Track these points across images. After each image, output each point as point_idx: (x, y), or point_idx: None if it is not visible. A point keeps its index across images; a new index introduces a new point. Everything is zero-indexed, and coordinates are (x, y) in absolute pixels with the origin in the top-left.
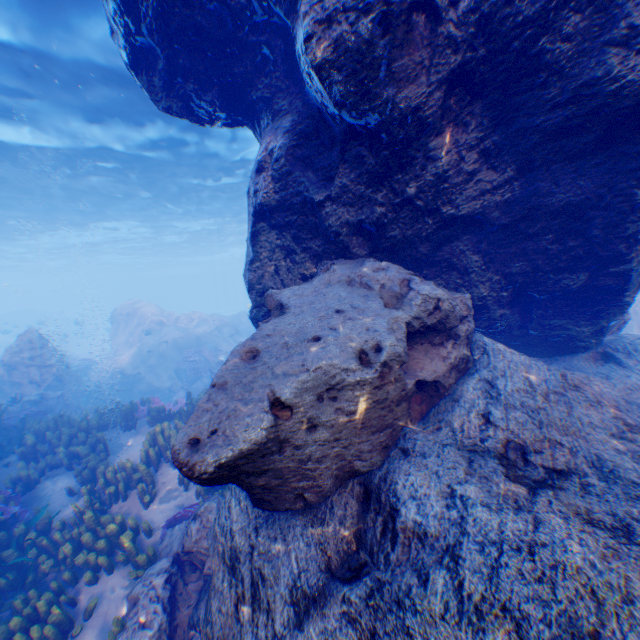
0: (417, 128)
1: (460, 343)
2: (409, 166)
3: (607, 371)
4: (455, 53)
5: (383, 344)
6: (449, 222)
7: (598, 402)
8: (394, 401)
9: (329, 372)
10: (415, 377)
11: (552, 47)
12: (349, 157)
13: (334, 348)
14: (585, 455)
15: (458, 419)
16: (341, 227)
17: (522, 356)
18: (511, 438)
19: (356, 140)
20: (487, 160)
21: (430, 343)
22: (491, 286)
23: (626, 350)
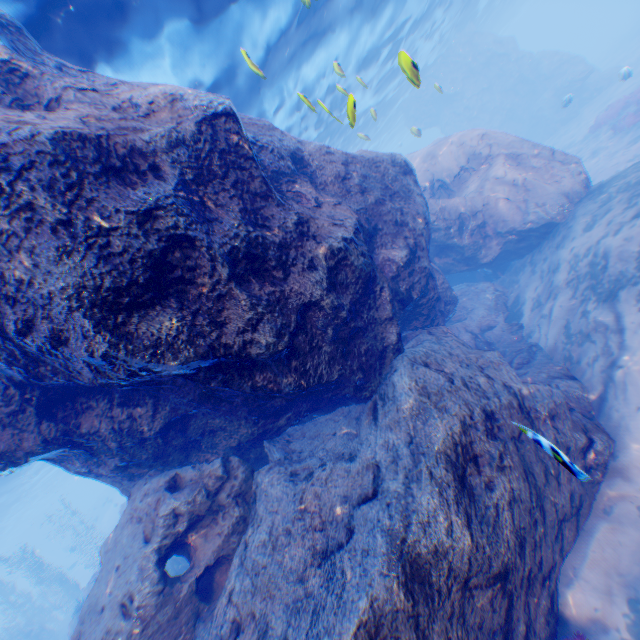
0: (62, 437)
1: (228, 507)
2: (93, 441)
3: (364, 437)
4: (23, 409)
5: (134, 593)
6: (162, 431)
7: (309, 526)
8: (172, 616)
9: (109, 638)
10: (197, 568)
11: (55, 379)
12: (60, 459)
13: (108, 615)
14: (261, 626)
15: (219, 601)
16: (114, 472)
17: (279, 484)
18: (236, 616)
19: (49, 456)
20: (129, 404)
21: (204, 525)
22: (246, 423)
23: (383, 395)
